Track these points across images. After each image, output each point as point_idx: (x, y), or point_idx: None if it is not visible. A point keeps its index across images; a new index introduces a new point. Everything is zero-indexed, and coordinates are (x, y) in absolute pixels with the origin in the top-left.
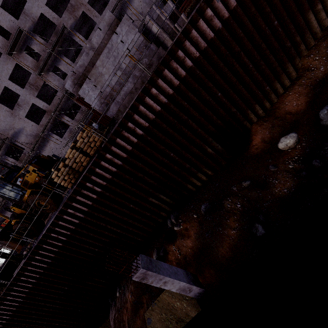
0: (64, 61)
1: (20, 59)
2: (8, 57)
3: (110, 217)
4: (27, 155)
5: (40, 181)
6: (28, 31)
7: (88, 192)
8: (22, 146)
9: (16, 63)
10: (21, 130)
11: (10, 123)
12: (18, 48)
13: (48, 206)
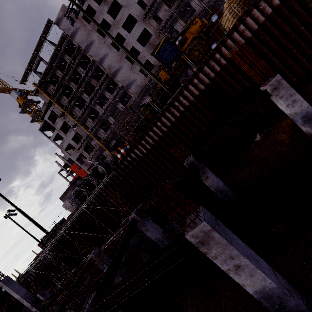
0: (179, 23)
1: (148, 24)
2: (141, 23)
3: (274, 42)
4: (134, 100)
5: (203, 28)
6: (159, 1)
7: (266, 5)
8: (131, 95)
9: (144, 28)
10: (133, 82)
11: (128, 75)
12: (149, 16)
13: (200, 55)
